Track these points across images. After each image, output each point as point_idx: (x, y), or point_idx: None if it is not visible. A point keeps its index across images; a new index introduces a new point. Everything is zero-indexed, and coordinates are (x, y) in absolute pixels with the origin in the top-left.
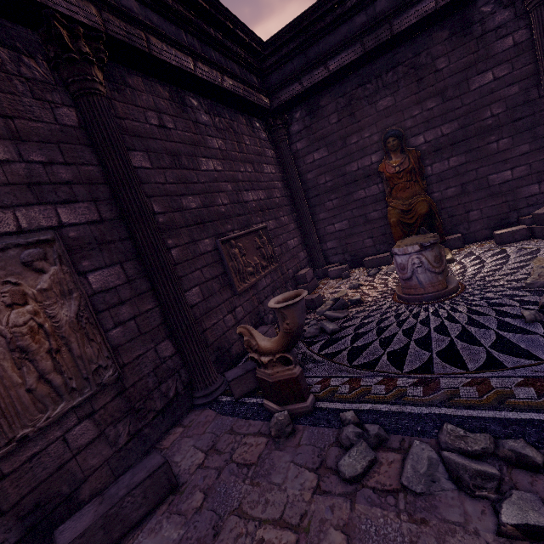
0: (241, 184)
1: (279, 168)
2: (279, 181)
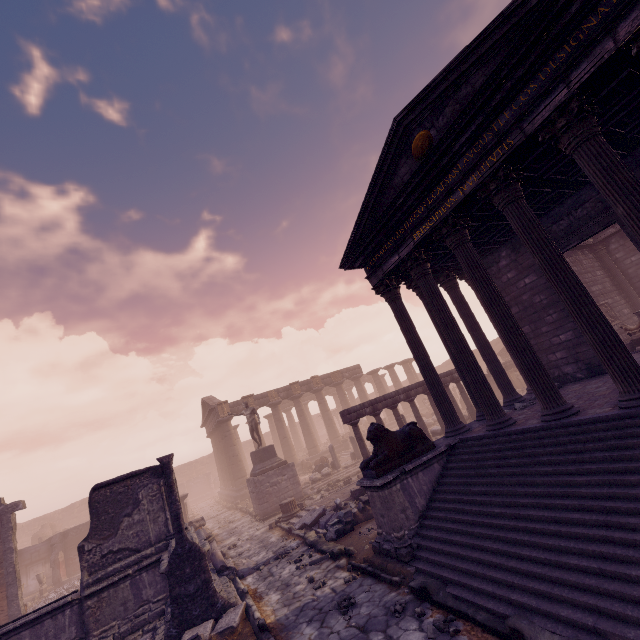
0: (588, 284)
1: (604, 271)
2: (606, 278)
